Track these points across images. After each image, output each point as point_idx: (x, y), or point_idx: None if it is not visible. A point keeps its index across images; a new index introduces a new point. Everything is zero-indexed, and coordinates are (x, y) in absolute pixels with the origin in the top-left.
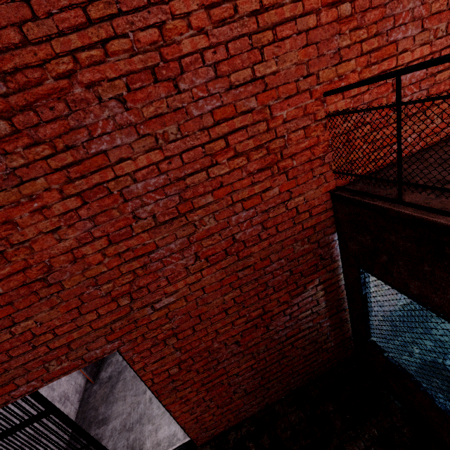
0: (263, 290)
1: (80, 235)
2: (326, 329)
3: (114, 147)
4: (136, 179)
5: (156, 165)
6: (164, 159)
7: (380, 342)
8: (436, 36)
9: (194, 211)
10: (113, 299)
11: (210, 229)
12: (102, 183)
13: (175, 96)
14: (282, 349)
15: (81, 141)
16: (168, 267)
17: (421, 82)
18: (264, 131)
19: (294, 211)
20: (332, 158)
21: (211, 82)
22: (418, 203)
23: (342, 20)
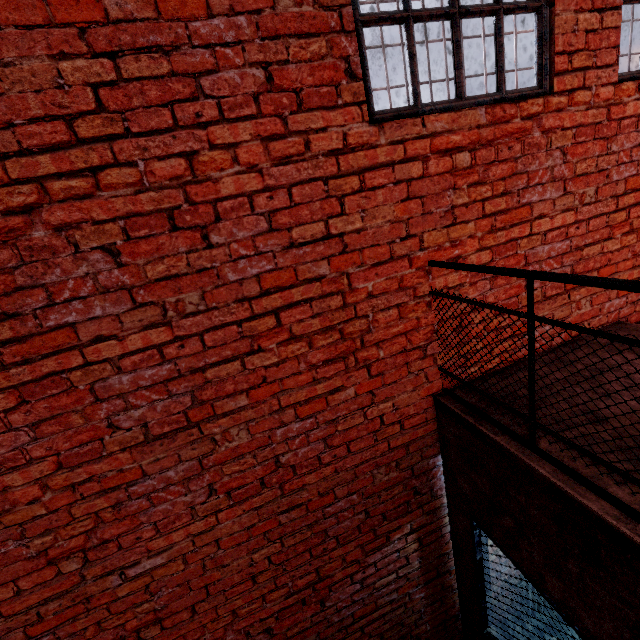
0: (319, 543)
1: (5, 453)
2: (419, 603)
3: (89, 318)
4: (120, 368)
5: (158, 348)
6: (174, 340)
7: (502, 639)
8: (583, 201)
9: (215, 418)
10: (51, 561)
11: (239, 447)
12: (60, 371)
13: (202, 251)
14: (345, 639)
15: (33, 307)
16: (159, 507)
17: (563, 256)
18: (338, 306)
19: (377, 421)
20: (437, 349)
21: (261, 236)
22: (558, 455)
23: (458, 171)
